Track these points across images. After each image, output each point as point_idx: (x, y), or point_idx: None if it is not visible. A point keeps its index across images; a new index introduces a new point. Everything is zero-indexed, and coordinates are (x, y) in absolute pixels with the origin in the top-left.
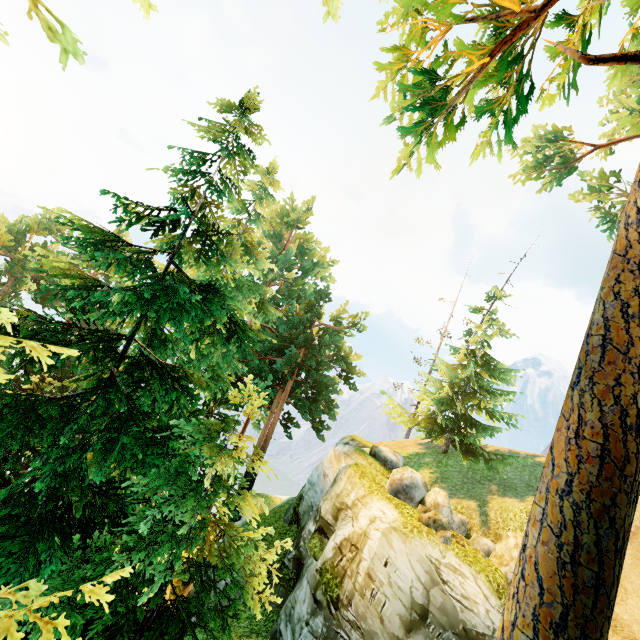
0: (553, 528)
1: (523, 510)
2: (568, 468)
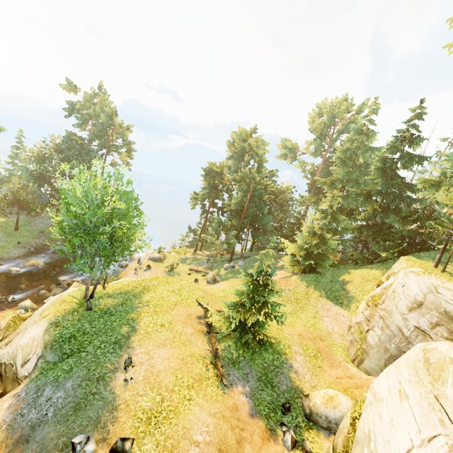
0: None
1: None
2: None
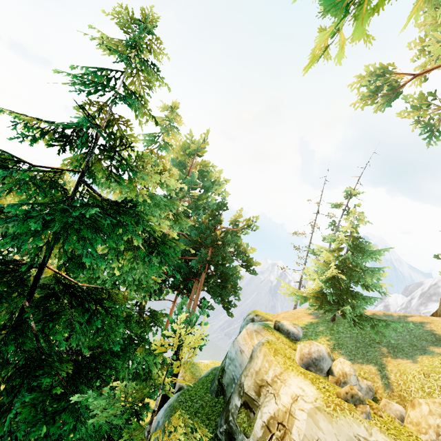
0: None
1: (420, 372)
2: None
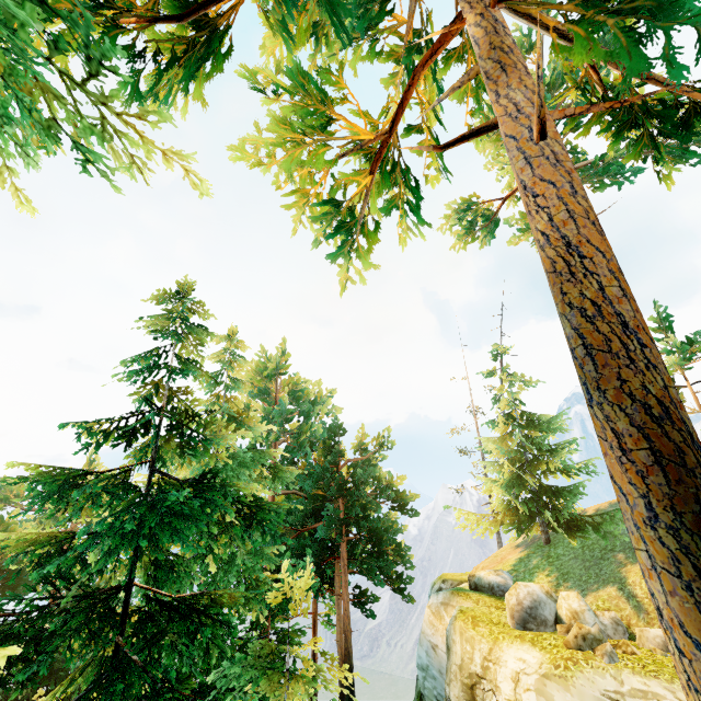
0: (668, 569)
1: None
2: (638, 490)
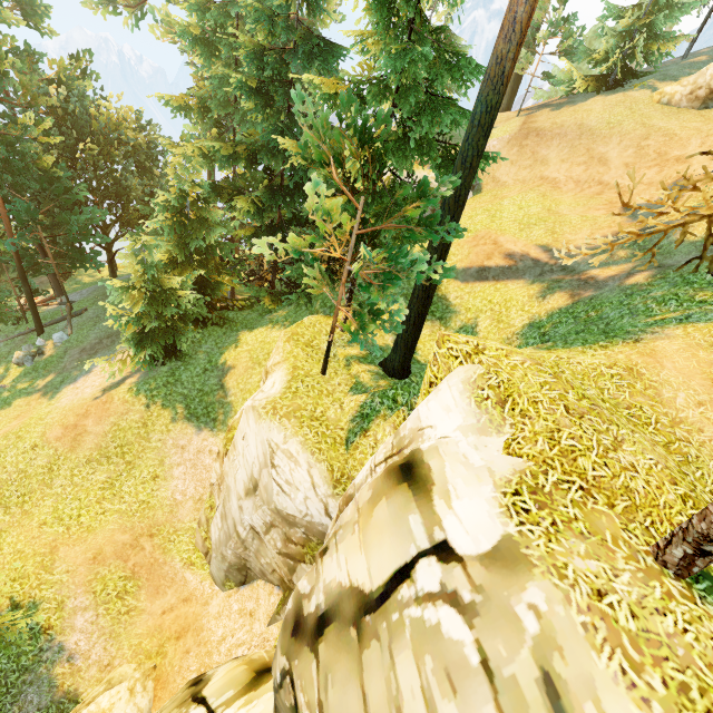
0: None
1: None
2: None
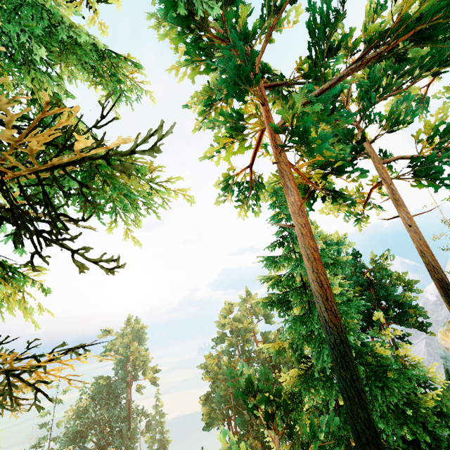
0: (444, 301)
1: None
2: (439, 291)
